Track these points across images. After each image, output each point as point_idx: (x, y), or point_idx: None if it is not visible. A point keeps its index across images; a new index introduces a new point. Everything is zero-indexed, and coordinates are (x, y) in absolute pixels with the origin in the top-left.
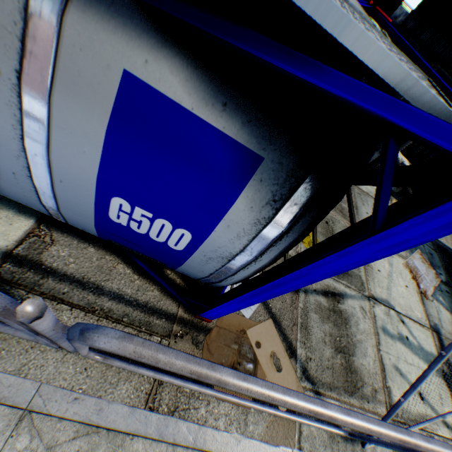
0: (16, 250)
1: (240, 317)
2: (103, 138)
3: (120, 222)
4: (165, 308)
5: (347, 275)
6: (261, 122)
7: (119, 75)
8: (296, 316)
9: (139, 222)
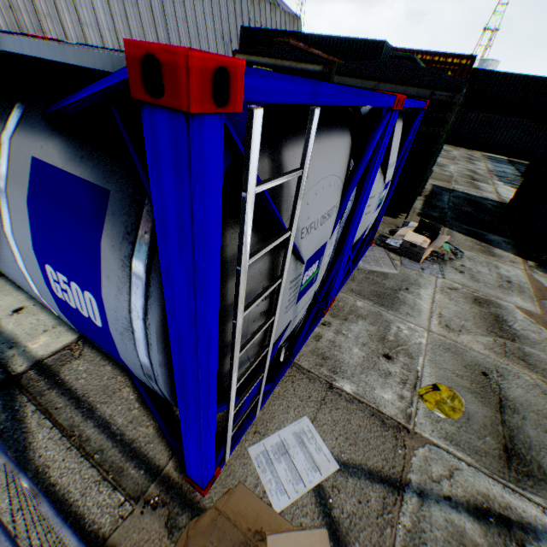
0: (48, 359)
1: (263, 504)
2: (28, 209)
3: (62, 297)
4: (152, 454)
5: (546, 483)
6: (107, 161)
7: (32, 161)
8: (391, 543)
9: (68, 292)
